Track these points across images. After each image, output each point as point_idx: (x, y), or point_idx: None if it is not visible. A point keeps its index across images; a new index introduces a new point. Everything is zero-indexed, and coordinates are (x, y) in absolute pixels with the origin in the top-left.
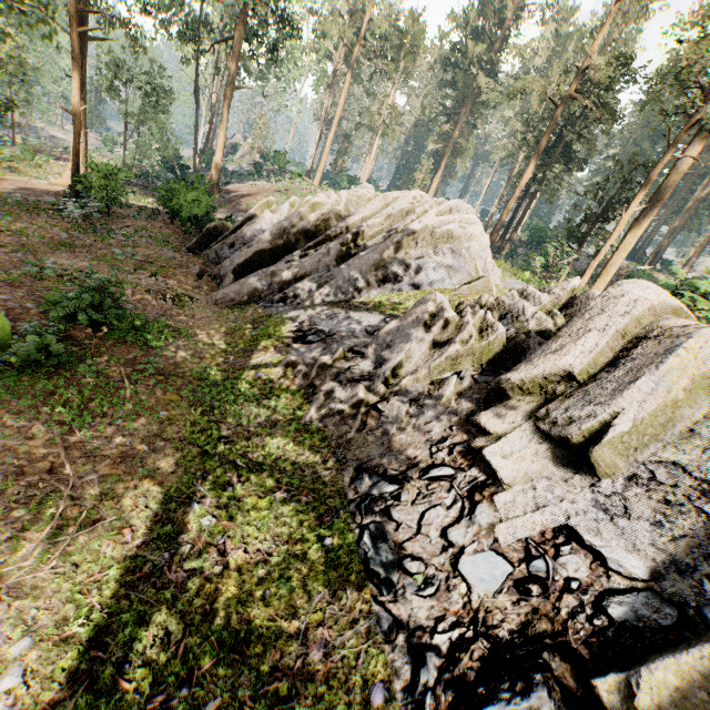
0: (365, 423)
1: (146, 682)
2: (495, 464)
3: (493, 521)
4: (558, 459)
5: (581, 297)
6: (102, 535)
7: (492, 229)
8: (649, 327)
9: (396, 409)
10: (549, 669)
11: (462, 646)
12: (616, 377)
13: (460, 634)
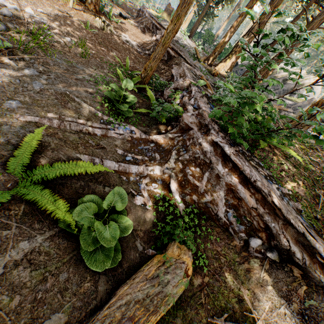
0: None
1: None
2: None
3: None
4: None
5: None
6: None
7: None
8: None
9: None
10: None
11: None
12: None
13: None
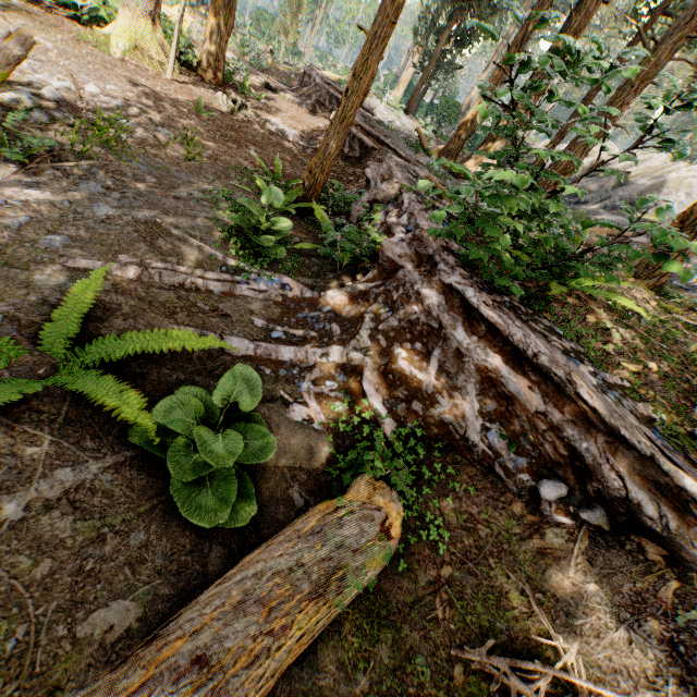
0: None
1: None
2: None
3: None
4: None
5: None
6: None
7: None
8: None
9: None
10: None
11: None
12: None
13: None
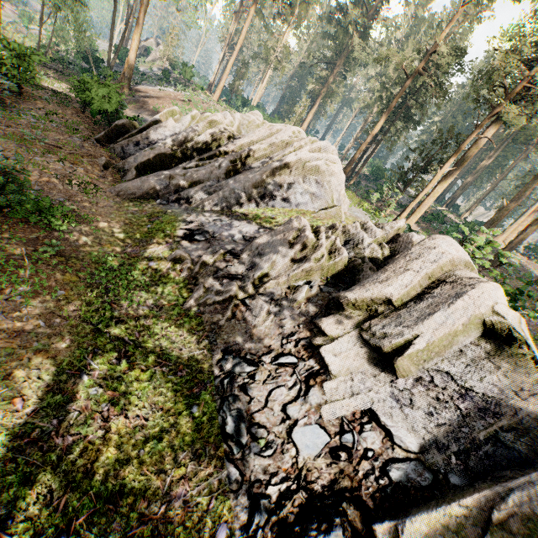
0: (234, 314)
1: (28, 535)
2: (328, 360)
3: (320, 402)
4: (372, 360)
5: (404, 236)
6: None
7: (345, 161)
8: (448, 274)
9: (260, 306)
10: (346, 515)
11: (287, 495)
12: (420, 308)
13: (287, 486)
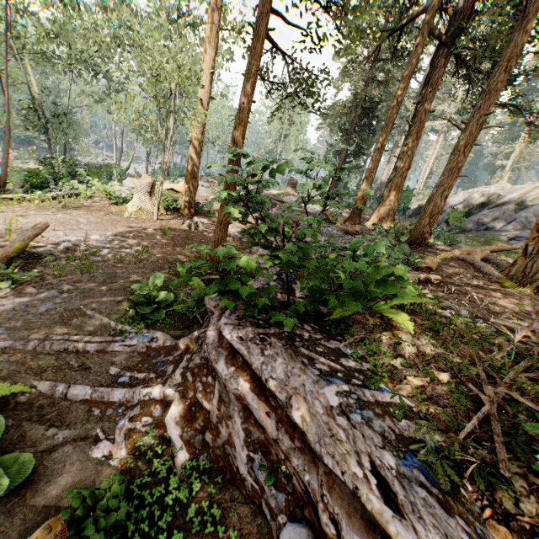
0: None
1: None
2: None
3: None
4: None
5: None
6: None
7: None
8: None
9: None
10: None
11: None
12: None
13: None
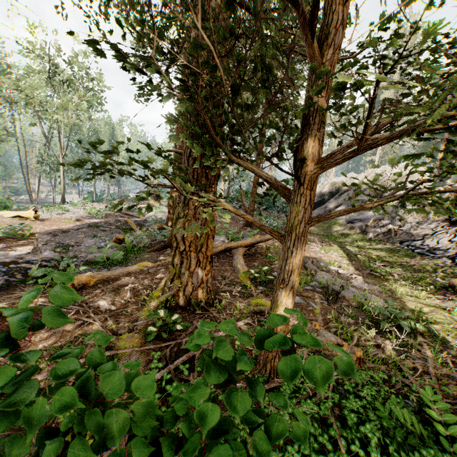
0: (396, 234)
1: (366, 259)
2: None
3: None
4: None
5: None
6: (330, 246)
7: None
8: None
9: (409, 225)
10: None
11: None
12: None
13: None
